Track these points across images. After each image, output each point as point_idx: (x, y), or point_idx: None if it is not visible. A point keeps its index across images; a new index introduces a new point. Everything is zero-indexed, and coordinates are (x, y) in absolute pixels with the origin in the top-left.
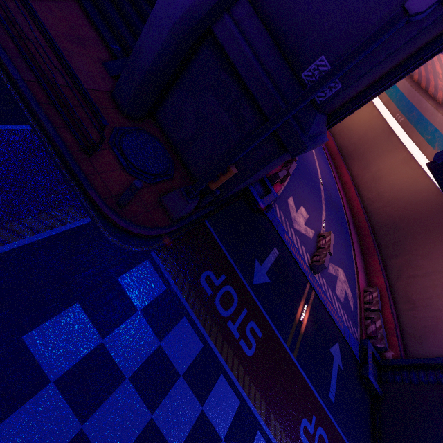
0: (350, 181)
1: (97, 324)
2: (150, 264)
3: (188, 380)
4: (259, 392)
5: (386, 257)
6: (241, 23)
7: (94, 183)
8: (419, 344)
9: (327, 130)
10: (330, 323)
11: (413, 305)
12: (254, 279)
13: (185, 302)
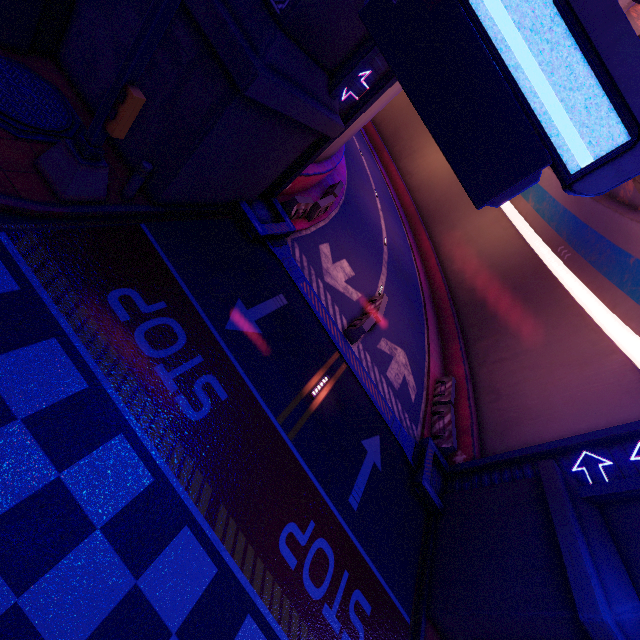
0: (431, 248)
1: None
2: None
3: (36, 428)
4: (202, 473)
5: (470, 341)
6: None
7: None
8: (500, 441)
9: (350, 122)
10: (369, 409)
11: (497, 395)
12: (228, 323)
13: (63, 319)
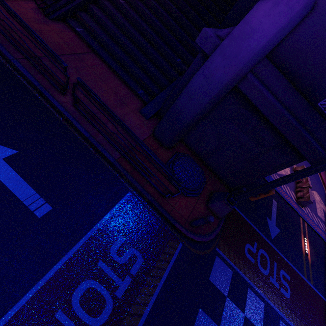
0: None
1: (213, 318)
2: (218, 258)
3: None
4: (302, 323)
5: None
6: (259, 74)
7: (175, 216)
8: None
9: None
10: (323, 244)
11: None
12: (271, 235)
13: (245, 276)
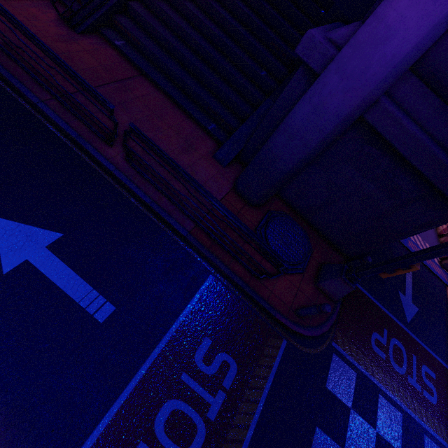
0: None
1: (335, 438)
2: (336, 356)
3: None
4: None
5: None
6: (395, 94)
7: (274, 304)
8: None
9: None
10: None
11: None
12: (406, 317)
13: (373, 379)
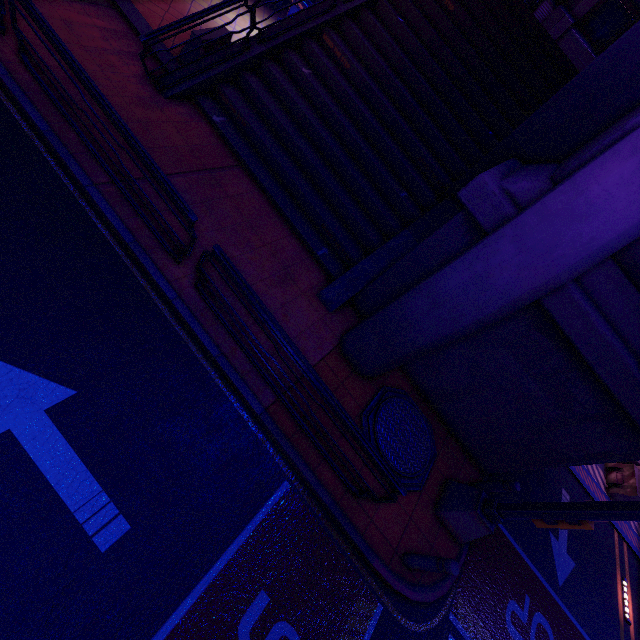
0: None
1: None
2: (453, 639)
3: None
4: None
5: None
6: (584, 278)
7: (373, 542)
8: None
9: None
10: None
11: None
12: (558, 576)
13: None
